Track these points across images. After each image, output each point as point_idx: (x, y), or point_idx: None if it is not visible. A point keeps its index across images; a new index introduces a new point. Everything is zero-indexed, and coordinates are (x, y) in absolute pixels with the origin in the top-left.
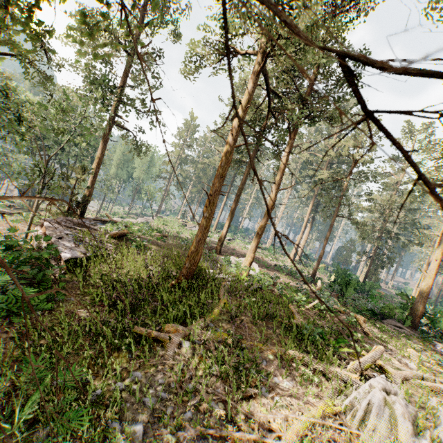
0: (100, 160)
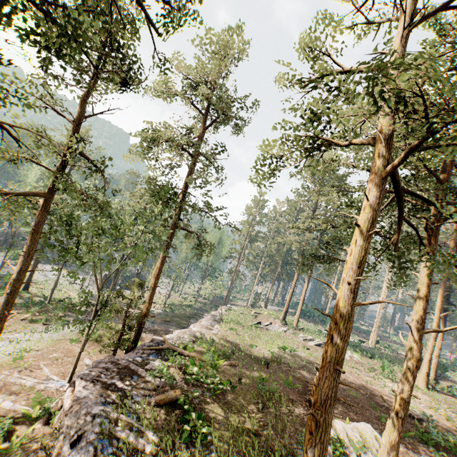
0: (160, 270)
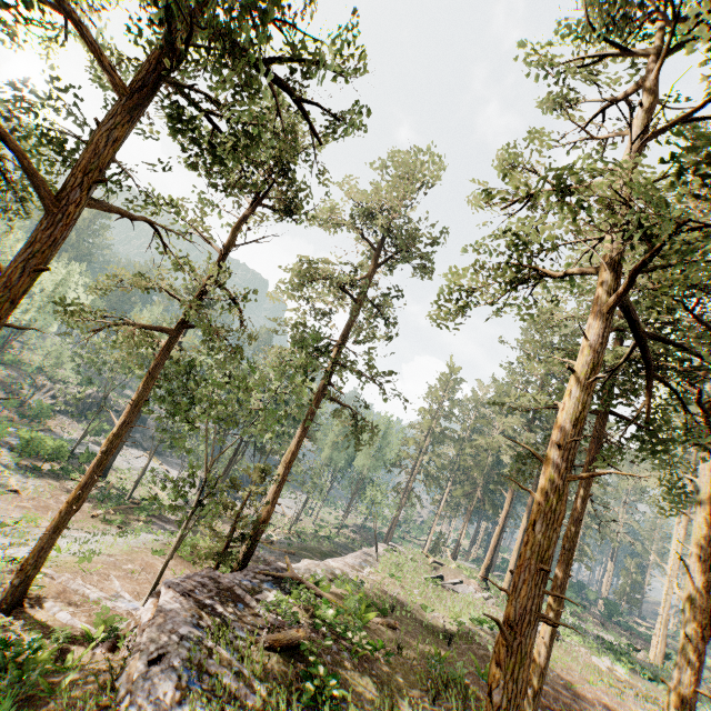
0: (293, 456)
